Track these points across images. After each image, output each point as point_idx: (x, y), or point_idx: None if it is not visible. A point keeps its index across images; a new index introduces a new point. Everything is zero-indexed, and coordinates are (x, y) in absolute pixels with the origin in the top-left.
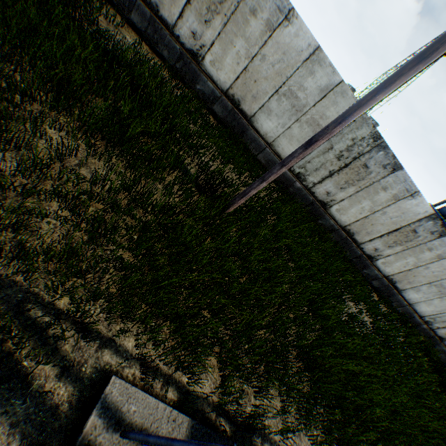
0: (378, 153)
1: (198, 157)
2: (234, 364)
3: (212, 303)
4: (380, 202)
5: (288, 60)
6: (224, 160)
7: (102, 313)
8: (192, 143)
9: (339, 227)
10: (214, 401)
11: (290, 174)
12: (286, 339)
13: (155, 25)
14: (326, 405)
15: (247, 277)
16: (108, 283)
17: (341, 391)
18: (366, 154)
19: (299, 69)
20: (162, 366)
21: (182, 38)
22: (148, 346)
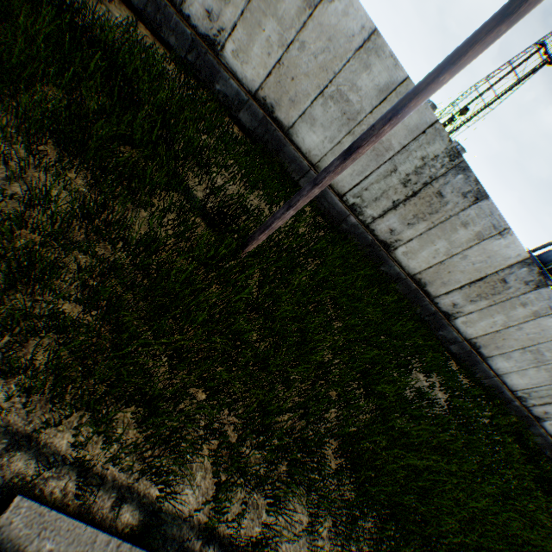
0: (456, 177)
1: (210, 178)
2: (235, 467)
3: (206, 379)
4: (459, 242)
5: (335, 50)
6: (249, 184)
7: (19, 397)
8: (202, 159)
9: (407, 276)
10: (201, 522)
11: (343, 206)
12: (323, 426)
13: (157, 1)
14: (376, 517)
15: (270, 341)
16: (34, 351)
17: (398, 496)
18: (440, 178)
19: (350, 61)
20: (118, 474)
21: (193, 19)
22: (97, 444)
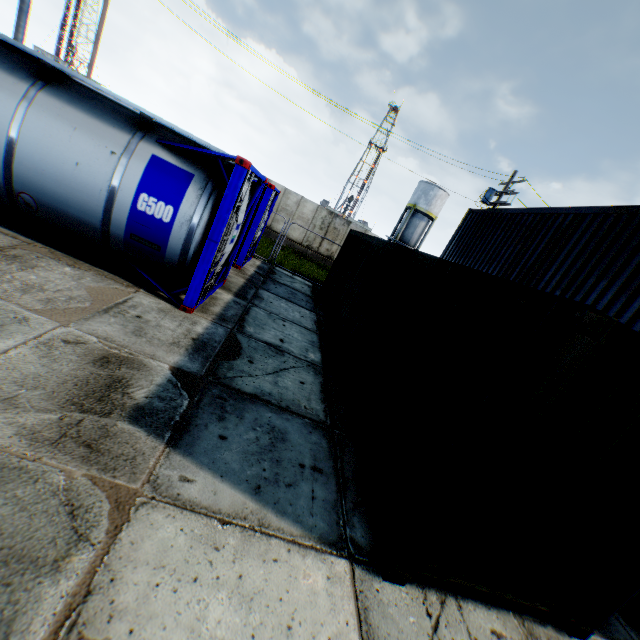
0: None
1: None
2: None
3: None
4: None
5: None
6: None
7: None
8: None
9: None
10: None
11: None
12: None
13: None
14: None
15: None
16: None
17: None
18: None
19: None
20: None
21: None
22: None
